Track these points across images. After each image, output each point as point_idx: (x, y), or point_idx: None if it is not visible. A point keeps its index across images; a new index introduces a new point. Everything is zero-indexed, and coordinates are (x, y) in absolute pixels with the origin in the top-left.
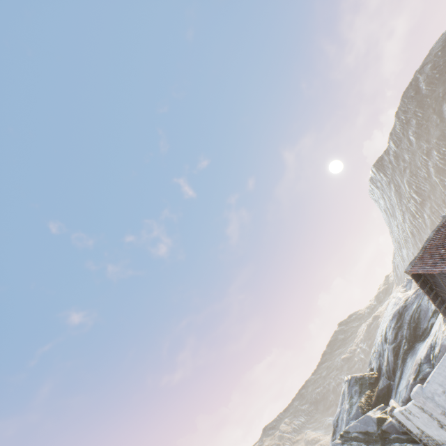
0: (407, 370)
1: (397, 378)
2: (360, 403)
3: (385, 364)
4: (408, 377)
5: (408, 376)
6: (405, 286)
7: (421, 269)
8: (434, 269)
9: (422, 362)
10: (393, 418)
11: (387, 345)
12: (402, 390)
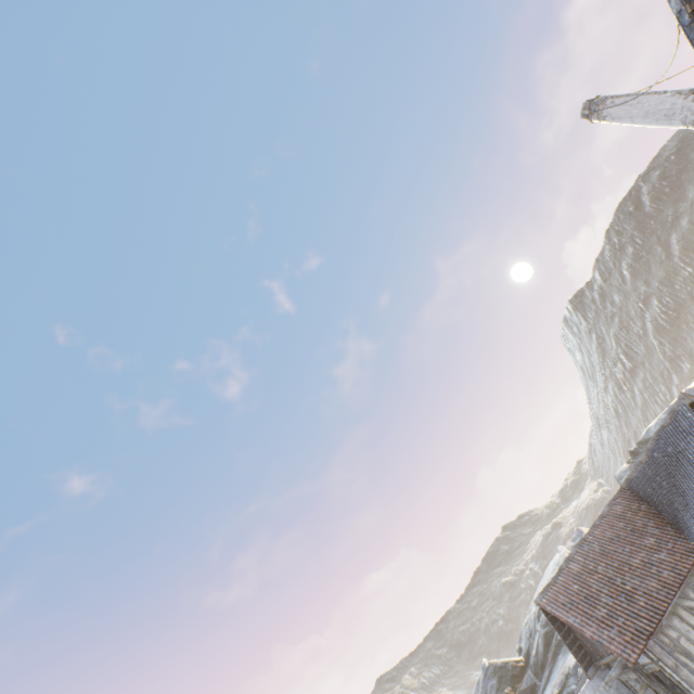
0: (555, 672)
1: (544, 679)
2: None
3: (534, 653)
4: (553, 686)
5: (553, 686)
6: (574, 539)
7: (549, 606)
8: (561, 614)
9: (570, 673)
10: None
11: (539, 627)
12: None
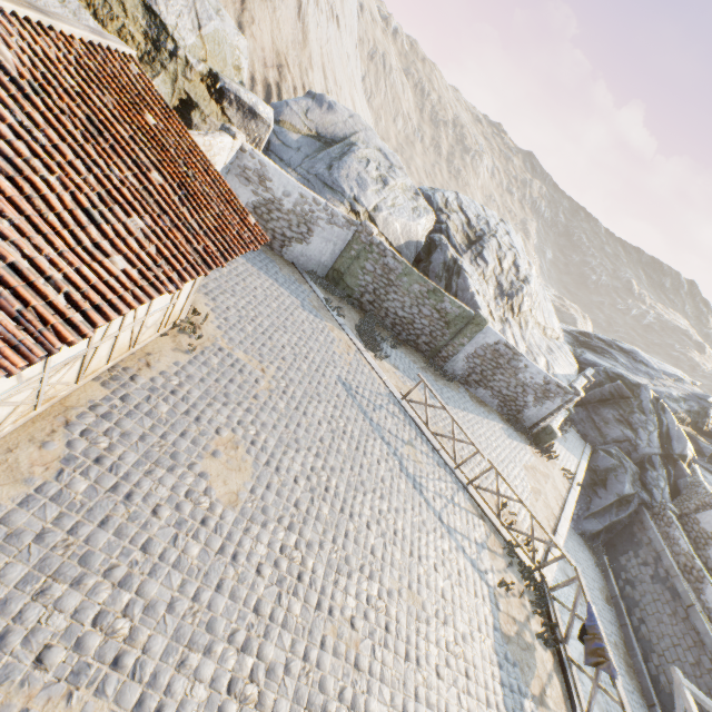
0: None
1: None
2: (679, 413)
3: None
4: None
5: None
6: None
7: None
8: None
9: None
10: (711, 500)
11: None
12: (710, 484)
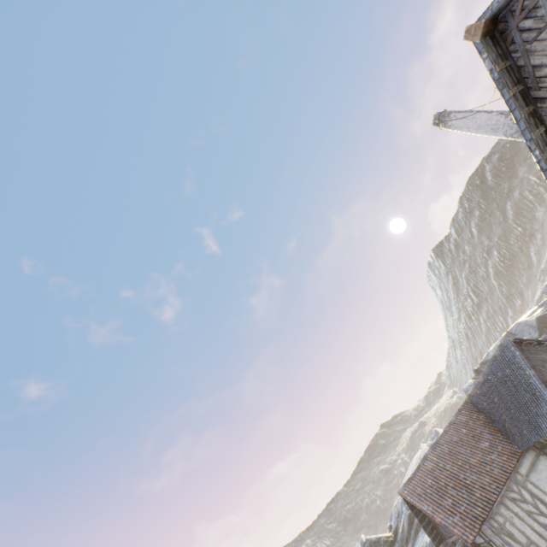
0: (416, 546)
1: None
2: None
3: (401, 530)
4: None
5: None
6: (432, 438)
7: (409, 496)
8: (418, 503)
9: (427, 546)
10: None
11: (405, 509)
12: None
